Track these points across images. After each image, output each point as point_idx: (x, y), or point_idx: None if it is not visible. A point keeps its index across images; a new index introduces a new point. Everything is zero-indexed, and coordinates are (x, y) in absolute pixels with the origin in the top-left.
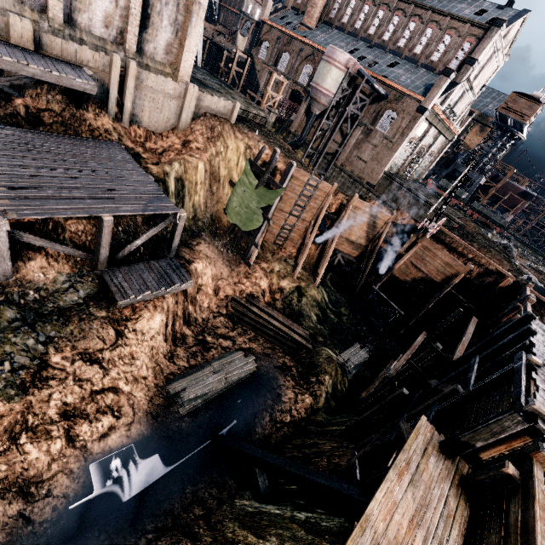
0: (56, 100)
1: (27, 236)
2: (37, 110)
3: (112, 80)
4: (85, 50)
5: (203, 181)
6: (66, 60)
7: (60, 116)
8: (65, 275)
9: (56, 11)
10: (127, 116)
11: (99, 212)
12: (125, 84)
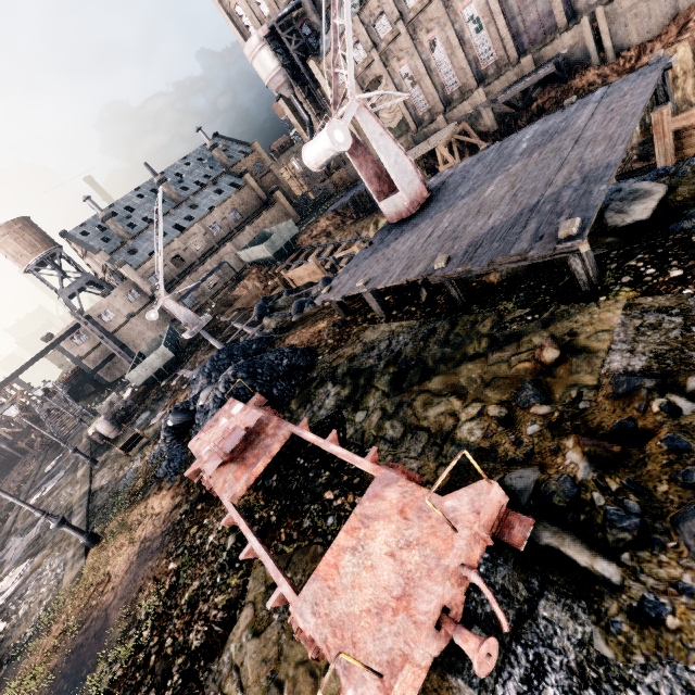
0: (553, 89)
1: None
2: (542, 104)
3: (586, 39)
4: (563, 37)
5: (692, 64)
6: (554, 55)
7: (554, 98)
8: None
9: (561, 20)
10: (610, 55)
11: None
12: (599, 31)
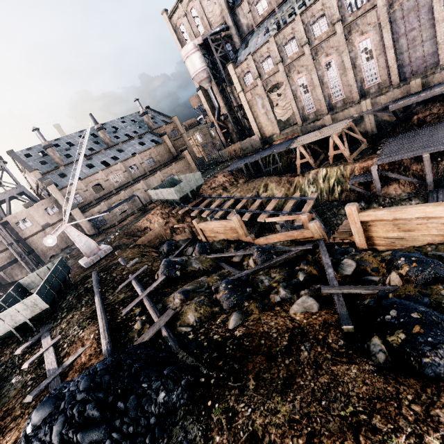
0: (435, 107)
1: (387, 172)
2: (423, 118)
3: None
4: None
5: None
6: (441, 82)
7: (436, 114)
8: (406, 193)
9: (443, 59)
10: None
11: (420, 153)
12: None
